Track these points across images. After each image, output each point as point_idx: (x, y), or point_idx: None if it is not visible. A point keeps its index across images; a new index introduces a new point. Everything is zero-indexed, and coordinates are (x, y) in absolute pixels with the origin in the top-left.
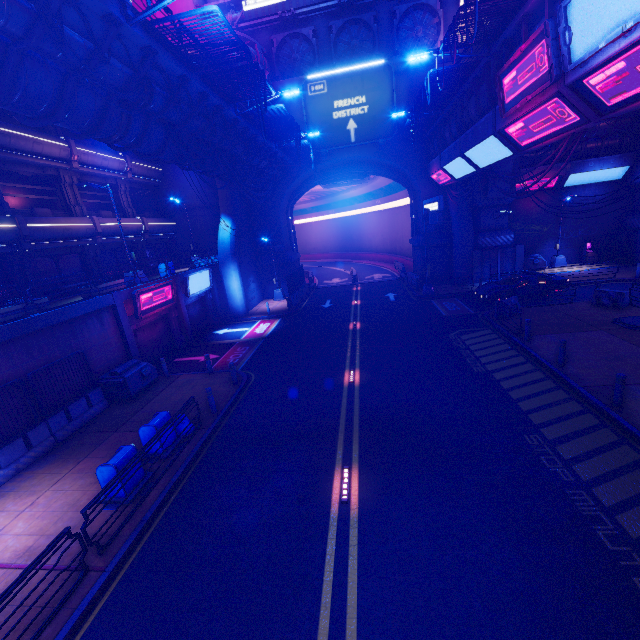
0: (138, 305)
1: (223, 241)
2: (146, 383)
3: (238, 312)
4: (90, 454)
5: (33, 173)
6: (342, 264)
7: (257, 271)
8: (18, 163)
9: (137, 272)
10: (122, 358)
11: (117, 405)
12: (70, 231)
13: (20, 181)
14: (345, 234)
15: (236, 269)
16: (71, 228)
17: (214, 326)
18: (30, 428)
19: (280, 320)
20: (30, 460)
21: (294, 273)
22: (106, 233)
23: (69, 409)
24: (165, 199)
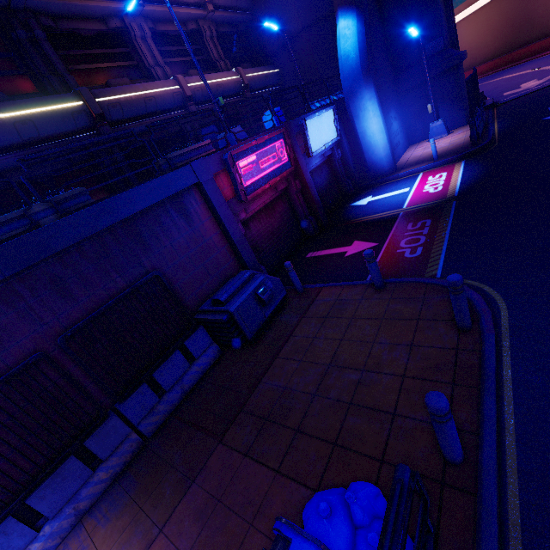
0: (237, 178)
1: (346, 55)
2: (269, 310)
3: (381, 168)
4: (170, 519)
5: (95, 30)
6: (516, 68)
7: (397, 102)
8: (72, 18)
9: (227, 124)
10: (232, 267)
11: (232, 352)
12: (153, 101)
13: (84, 46)
14: (517, 17)
15: (372, 97)
16: (153, 96)
17: (349, 196)
18: (89, 430)
19: (464, 163)
20: (100, 486)
21: (472, 77)
22: (198, 98)
23: (155, 377)
24: (261, 39)
